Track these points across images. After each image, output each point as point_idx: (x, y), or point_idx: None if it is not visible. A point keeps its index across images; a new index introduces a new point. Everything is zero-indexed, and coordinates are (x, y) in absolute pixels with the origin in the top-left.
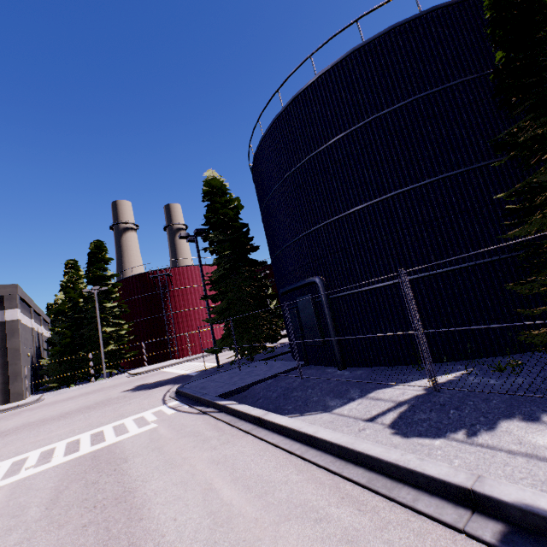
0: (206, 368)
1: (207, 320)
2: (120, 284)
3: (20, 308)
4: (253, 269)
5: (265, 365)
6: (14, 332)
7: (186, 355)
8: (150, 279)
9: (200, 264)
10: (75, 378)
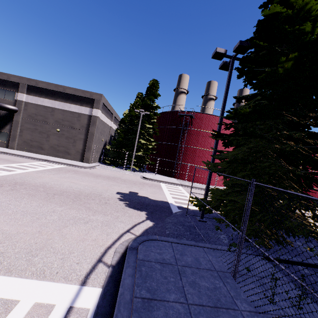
0: (188, 208)
1: (208, 163)
2: (159, 114)
3: (101, 110)
4: (313, 114)
5: (293, 307)
6: (94, 123)
7: (183, 179)
8: (178, 117)
9: (225, 94)
10: (118, 163)
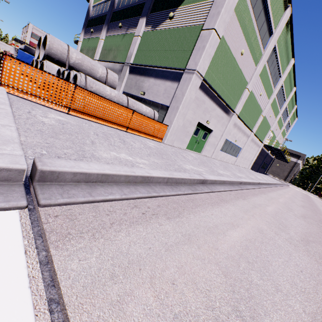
0: None
1: None
2: None
3: (302, 160)
4: None
5: None
6: (296, 166)
7: None
8: None
9: None
10: (301, 186)
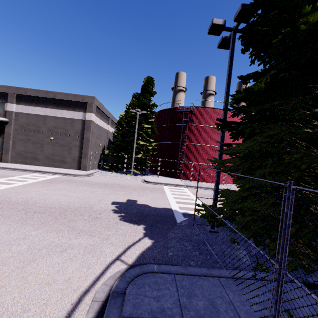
0: (195, 215)
1: (214, 160)
2: (157, 112)
3: (95, 113)
4: None
5: None
6: (88, 127)
7: (188, 179)
8: (177, 113)
9: (228, 75)
10: (119, 167)
